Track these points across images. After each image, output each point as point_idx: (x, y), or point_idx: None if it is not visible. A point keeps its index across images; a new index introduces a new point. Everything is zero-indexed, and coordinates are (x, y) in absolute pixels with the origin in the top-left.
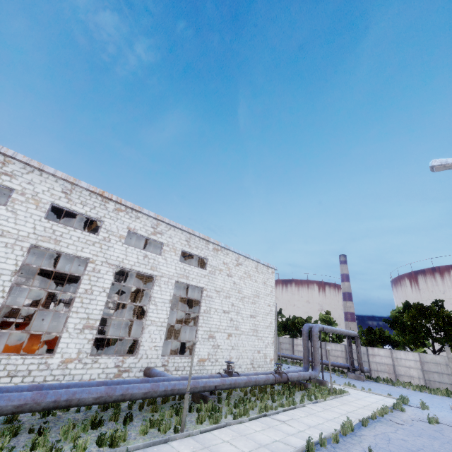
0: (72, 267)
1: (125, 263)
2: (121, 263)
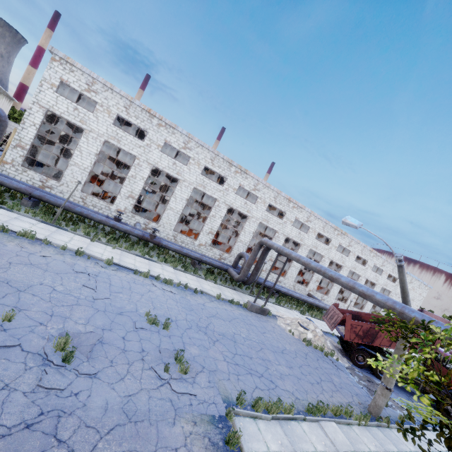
0: None
1: (369, 277)
2: (368, 277)
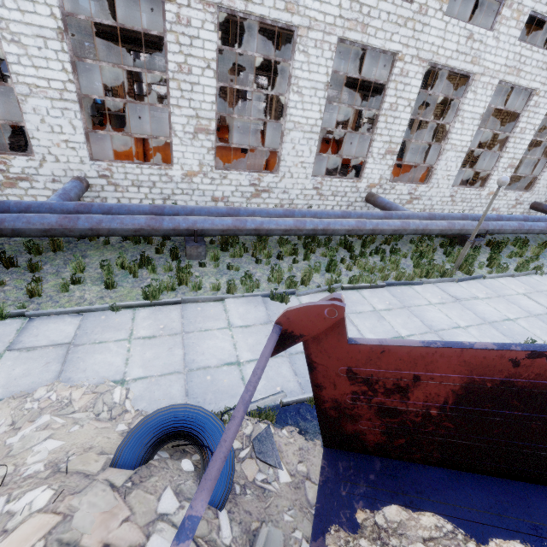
0: (371, 71)
1: None
2: None
